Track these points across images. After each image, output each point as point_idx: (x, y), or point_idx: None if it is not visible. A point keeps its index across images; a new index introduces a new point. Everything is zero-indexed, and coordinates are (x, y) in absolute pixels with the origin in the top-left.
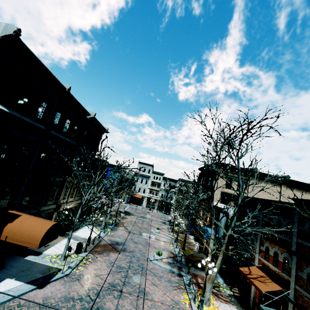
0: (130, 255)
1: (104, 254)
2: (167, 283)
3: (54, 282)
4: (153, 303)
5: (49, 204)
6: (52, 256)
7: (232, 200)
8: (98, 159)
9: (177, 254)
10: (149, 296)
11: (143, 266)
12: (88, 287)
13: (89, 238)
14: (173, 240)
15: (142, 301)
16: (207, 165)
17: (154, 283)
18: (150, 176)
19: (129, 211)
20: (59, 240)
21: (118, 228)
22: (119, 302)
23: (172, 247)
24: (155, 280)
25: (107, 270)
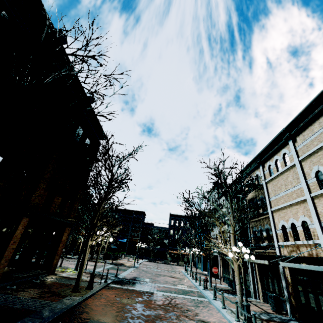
0: None
1: None
2: None
3: None
4: None
5: None
6: None
7: None
8: None
9: None
10: None
11: None
12: None
13: None
14: None
15: None
16: None
17: None
18: None
19: (141, 268)
20: None
21: None
22: None
23: None
24: None
25: None
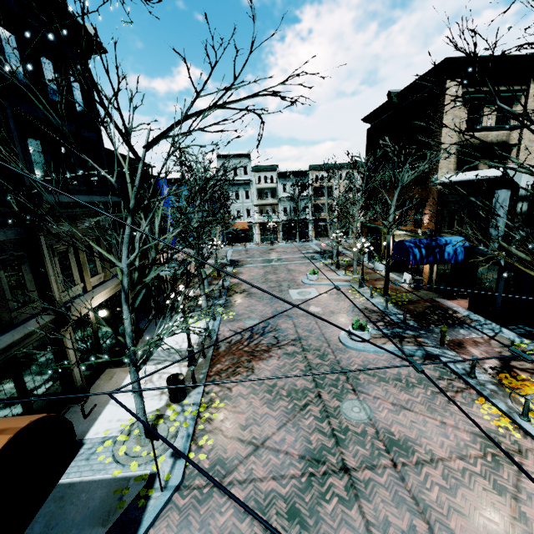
0: (299, 352)
1: (241, 373)
2: (422, 388)
3: (151, 531)
4: (444, 469)
5: (27, 318)
6: (115, 441)
7: (483, 159)
8: (117, 154)
9: (384, 311)
10: (418, 451)
11: (342, 368)
12: (257, 502)
13: (189, 351)
14: (353, 283)
15: (415, 477)
16: (397, 93)
17: (399, 403)
18: (251, 180)
19: (237, 258)
20: (119, 380)
21: (236, 298)
22: (366, 514)
23: (363, 299)
24: (392, 393)
25: (272, 415)
